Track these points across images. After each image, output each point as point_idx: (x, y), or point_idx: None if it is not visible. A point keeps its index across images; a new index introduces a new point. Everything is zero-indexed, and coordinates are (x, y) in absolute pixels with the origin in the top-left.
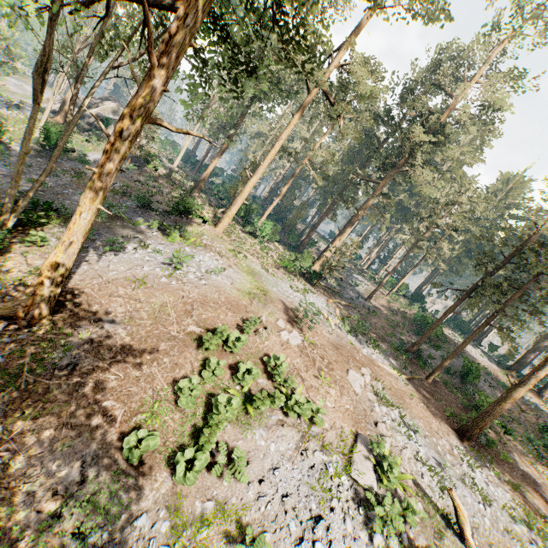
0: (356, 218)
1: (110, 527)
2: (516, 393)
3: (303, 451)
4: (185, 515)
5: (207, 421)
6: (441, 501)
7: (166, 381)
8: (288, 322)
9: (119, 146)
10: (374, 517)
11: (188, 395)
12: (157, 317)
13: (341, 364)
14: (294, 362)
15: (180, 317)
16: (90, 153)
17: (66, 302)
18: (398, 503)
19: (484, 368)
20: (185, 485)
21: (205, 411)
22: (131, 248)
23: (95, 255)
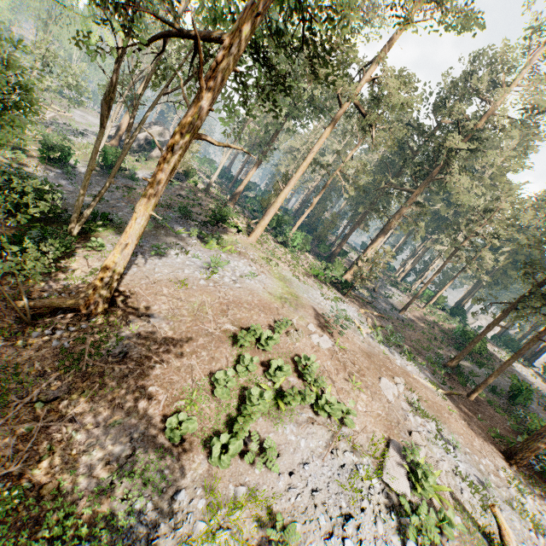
0: (389, 228)
1: (153, 498)
2: None
3: (333, 450)
4: (220, 494)
5: (240, 412)
6: (483, 519)
7: (204, 372)
8: (319, 327)
9: (170, 160)
10: (407, 523)
11: (223, 386)
12: (196, 314)
13: (372, 371)
14: (325, 364)
15: (216, 315)
16: (139, 171)
17: (119, 299)
18: (434, 512)
19: (536, 390)
20: (220, 467)
21: (238, 403)
22: (173, 254)
23: (143, 259)
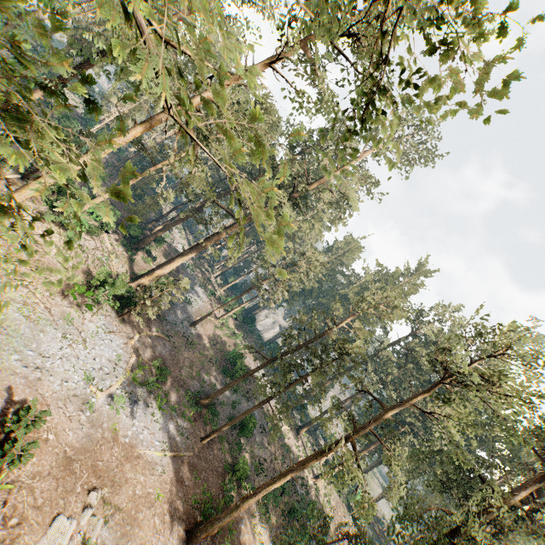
0: (204, 247)
1: None
2: (248, 504)
3: None
4: None
5: None
6: None
7: None
8: None
9: None
10: None
11: None
12: None
13: (50, 507)
14: None
15: None
16: None
17: None
18: None
19: (266, 410)
20: None
21: None
22: None
23: None
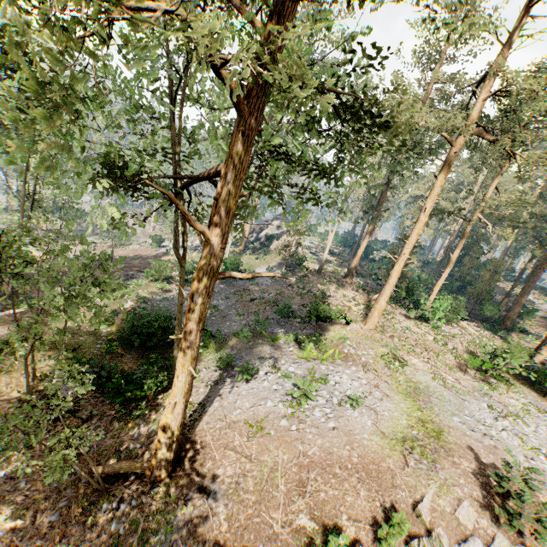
0: None
1: None
2: None
3: None
4: None
5: None
6: None
7: None
8: (485, 507)
9: (193, 312)
10: None
11: None
12: (264, 489)
13: None
14: None
15: (290, 493)
16: (257, 269)
17: (187, 454)
18: None
19: None
20: None
21: None
22: (262, 373)
23: (229, 386)
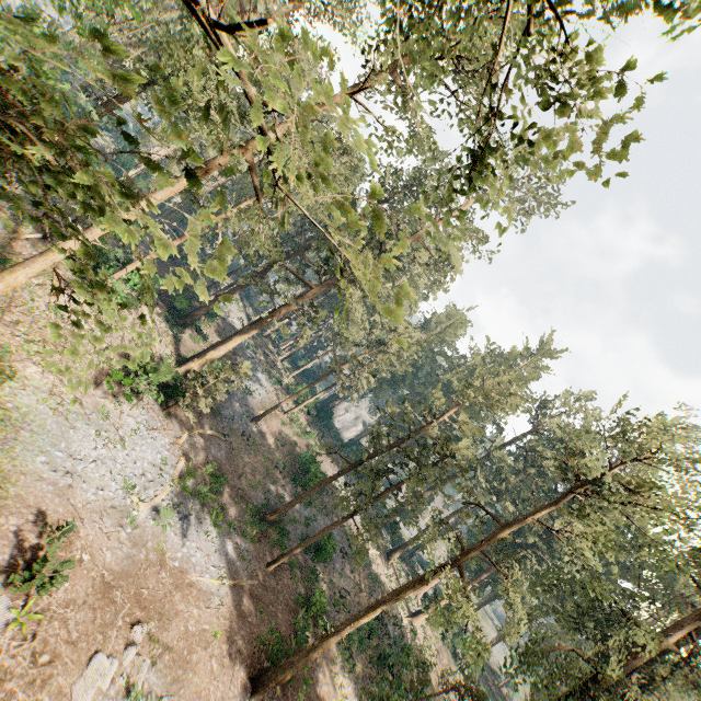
0: (269, 322)
1: None
2: (328, 644)
3: None
4: None
5: None
6: None
7: None
8: (6, 570)
9: None
10: None
11: None
12: None
13: (86, 643)
14: None
15: None
16: None
17: None
18: None
19: (348, 530)
20: None
21: None
22: None
23: None
